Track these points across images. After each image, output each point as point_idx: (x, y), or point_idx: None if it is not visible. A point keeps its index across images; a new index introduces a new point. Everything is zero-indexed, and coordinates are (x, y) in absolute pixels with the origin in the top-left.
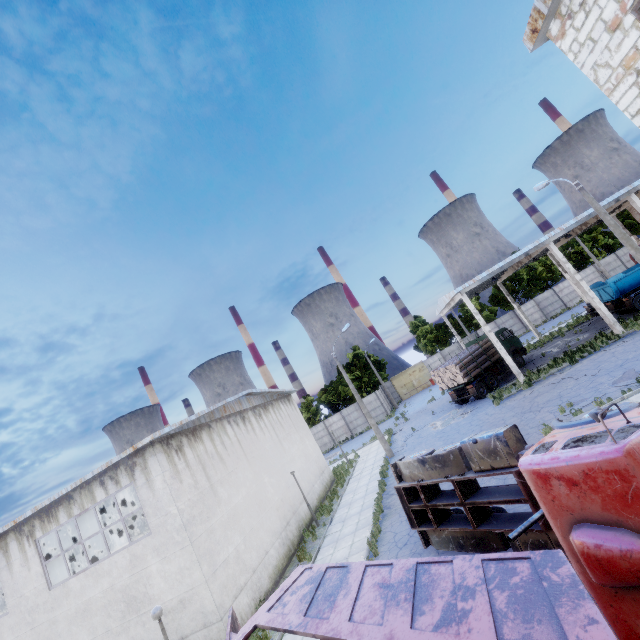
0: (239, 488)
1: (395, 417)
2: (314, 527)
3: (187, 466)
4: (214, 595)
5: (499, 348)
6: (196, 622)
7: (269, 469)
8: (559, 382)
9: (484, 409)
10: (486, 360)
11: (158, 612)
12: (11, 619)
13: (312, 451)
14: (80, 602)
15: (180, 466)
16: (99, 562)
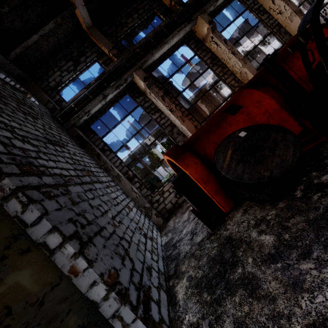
0: None
1: None
2: None
3: None
4: None
5: None
6: None
7: None
8: None
9: None
10: None
11: None
12: None
13: None
14: None
15: None
16: None
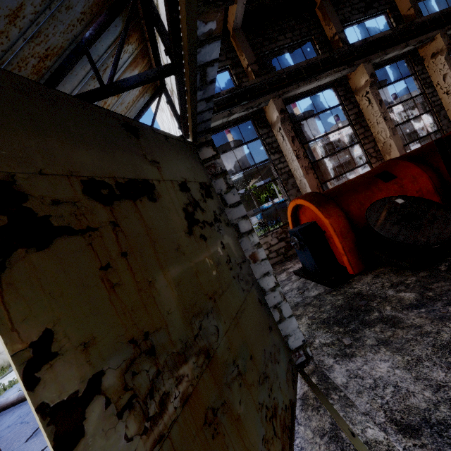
0: None
1: None
2: None
3: None
4: None
5: None
6: None
7: None
8: None
9: None
10: None
11: None
12: None
13: None
14: None
15: None
16: None
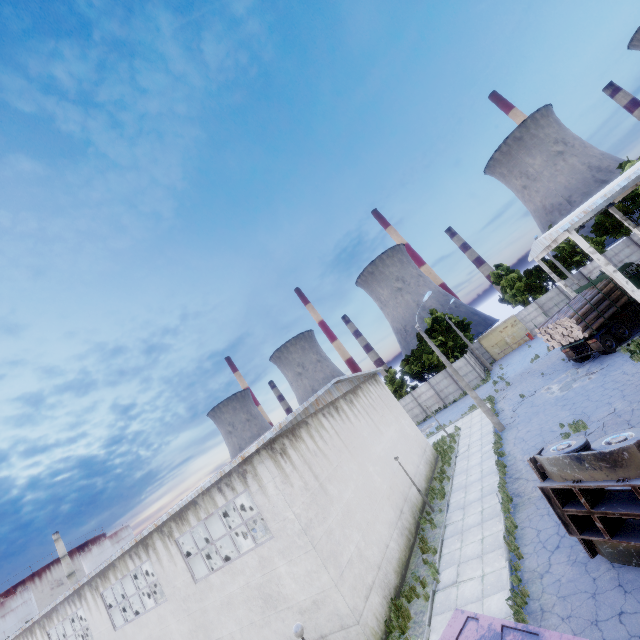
0: (347, 482)
1: (493, 382)
2: (429, 513)
3: (294, 468)
4: (346, 598)
5: (631, 290)
6: (333, 623)
7: (371, 457)
8: None
9: (618, 367)
10: (609, 306)
11: (299, 631)
12: (170, 605)
13: (409, 430)
14: (223, 596)
15: (287, 469)
16: (232, 561)
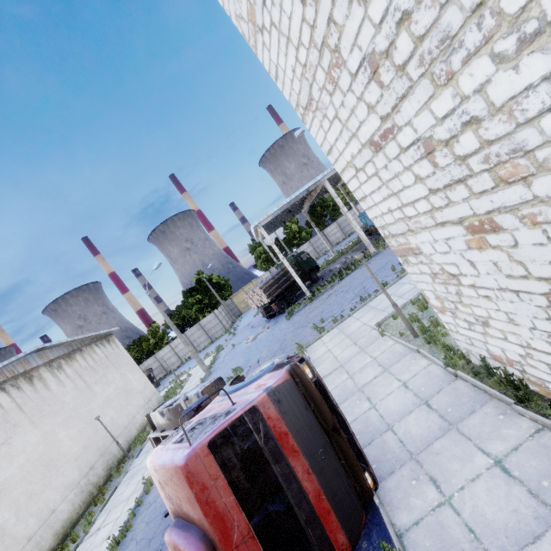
0: (14, 458)
1: (228, 332)
2: (125, 461)
3: None
4: None
5: (291, 272)
6: None
7: (68, 421)
8: (327, 298)
9: (280, 324)
10: (287, 280)
11: None
12: None
13: (137, 384)
14: None
15: None
16: None
